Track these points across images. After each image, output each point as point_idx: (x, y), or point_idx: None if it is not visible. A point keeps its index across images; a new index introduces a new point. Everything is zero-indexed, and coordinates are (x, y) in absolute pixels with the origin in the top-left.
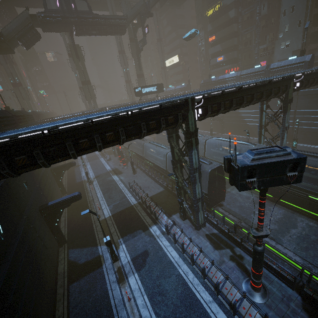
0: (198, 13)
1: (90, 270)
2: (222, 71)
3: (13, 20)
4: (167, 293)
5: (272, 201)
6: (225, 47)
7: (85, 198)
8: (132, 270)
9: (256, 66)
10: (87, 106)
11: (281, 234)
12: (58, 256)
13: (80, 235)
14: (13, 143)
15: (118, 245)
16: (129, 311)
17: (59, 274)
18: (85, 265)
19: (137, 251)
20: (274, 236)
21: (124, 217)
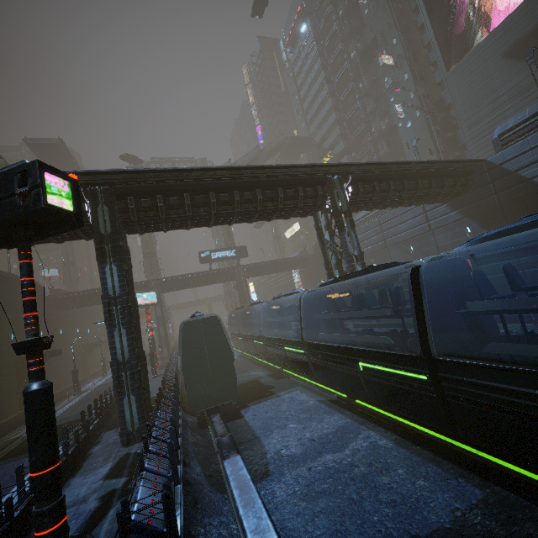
0: None
1: None
2: None
3: None
4: None
5: (340, 406)
6: None
7: None
8: None
9: None
10: None
11: (294, 464)
12: None
13: None
14: None
15: None
16: None
17: None
18: None
19: None
20: (275, 467)
21: None
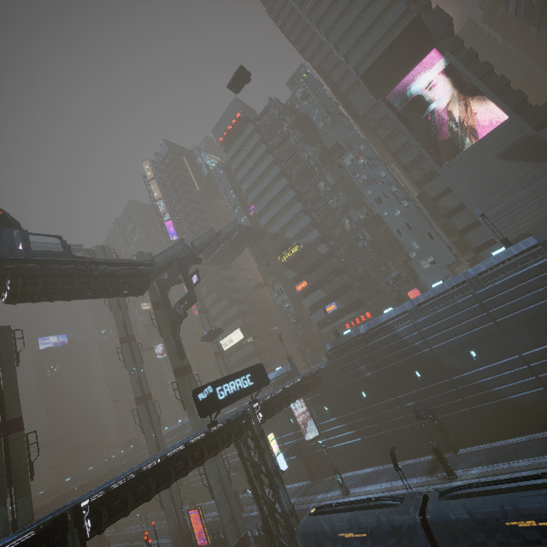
0: (261, 265)
1: None
2: (339, 327)
3: None
4: None
5: None
6: (332, 290)
7: None
8: None
9: (435, 285)
10: None
11: None
12: None
13: None
14: None
15: None
16: None
17: None
18: None
19: None
20: None
21: None
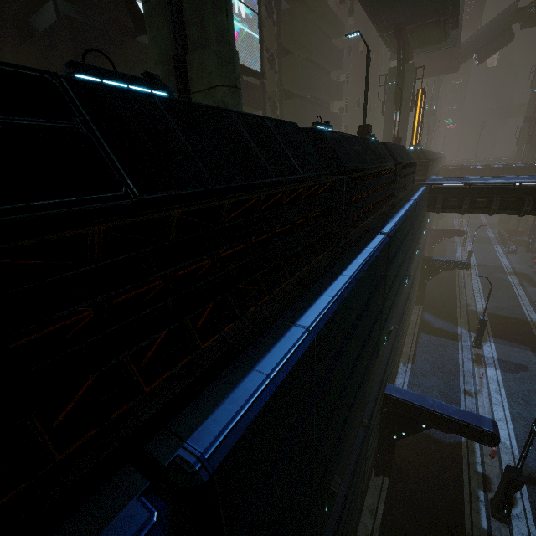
0: None
1: (443, 336)
2: None
3: (486, 24)
4: (535, 407)
5: None
6: None
7: (453, 280)
8: (495, 365)
9: None
10: (520, 153)
11: None
12: (412, 309)
13: (438, 307)
14: (487, 188)
15: (485, 340)
16: (477, 382)
17: (411, 321)
18: (439, 330)
19: (510, 358)
20: None
21: (506, 324)
